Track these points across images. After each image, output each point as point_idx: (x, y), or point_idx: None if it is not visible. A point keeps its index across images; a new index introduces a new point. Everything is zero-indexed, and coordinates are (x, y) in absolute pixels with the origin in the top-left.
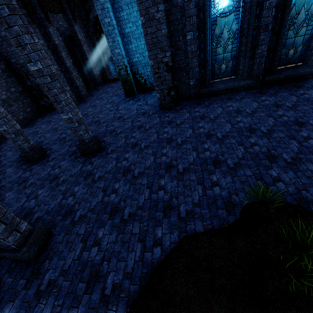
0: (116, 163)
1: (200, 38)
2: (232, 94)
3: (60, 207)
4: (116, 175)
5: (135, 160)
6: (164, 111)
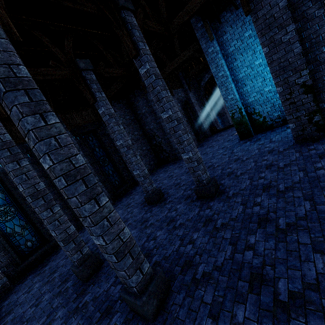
0: (243, 208)
1: None
2: None
3: (178, 254)
4: (247, 225)
5: (274, 205)
6: (304, 144)
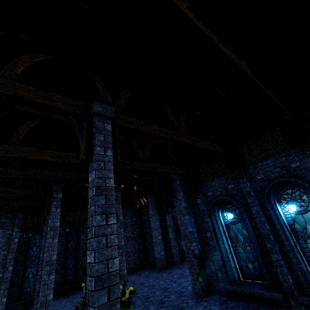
0: None
1: (216, 236)
2: (267, 306)
3: None
4: None
5: None
6: (193, 297)
